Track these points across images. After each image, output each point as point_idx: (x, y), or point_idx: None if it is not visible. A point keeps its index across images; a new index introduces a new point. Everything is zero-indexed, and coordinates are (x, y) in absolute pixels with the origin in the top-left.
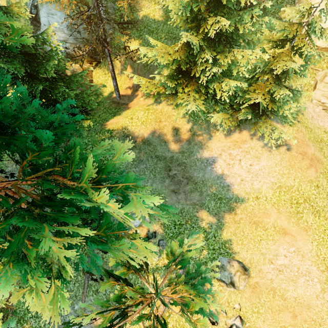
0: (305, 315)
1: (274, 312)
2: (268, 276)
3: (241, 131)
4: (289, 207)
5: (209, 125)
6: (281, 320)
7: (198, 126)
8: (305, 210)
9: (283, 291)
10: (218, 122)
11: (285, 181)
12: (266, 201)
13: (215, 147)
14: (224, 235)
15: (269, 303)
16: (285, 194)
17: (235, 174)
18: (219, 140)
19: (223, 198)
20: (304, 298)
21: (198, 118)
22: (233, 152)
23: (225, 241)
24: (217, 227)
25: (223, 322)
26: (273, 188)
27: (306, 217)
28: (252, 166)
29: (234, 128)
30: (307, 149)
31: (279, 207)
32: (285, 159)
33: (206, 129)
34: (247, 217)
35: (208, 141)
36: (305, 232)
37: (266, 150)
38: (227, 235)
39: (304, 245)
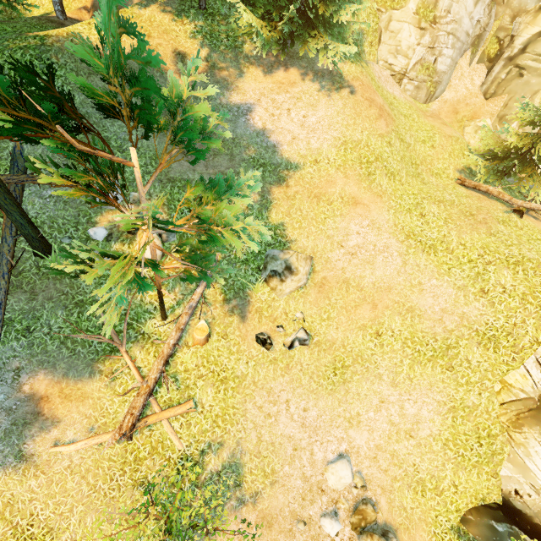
0: (386, 300)
1: (349, 310)
2: (339, 265)
3: (287, 69)
4: (359, 168)
5: (238, 55)
6: (358, 318)
7: (220, 55)
8: (378, 171)
9: (359, 279)
10: (251, 52)
11: (351, 135)
12: (329, 164)
13: (250, 90)
14: (273, 218)
15: (342, 301)
16: (352, 152)
17: (283, 130)
18: (255, 79)
19: (267, 164)
20: (384, 280)
21: (219, 42)
22: (279, 98)
23: (275, 226)
24: (261, 207)
25: (280, 343)
26: (337, 146)
27: (380, 179)
28: (306, 118)
29: (278, 63)
30: (374, 97)
31: (346, 170)
32: (349, 106)
33: (234, 61)
34: (304, 190)
35: (238, 79)
36: (380, 199)
37: (324, 95)
38: (277, 217)
39: (379, 215)
